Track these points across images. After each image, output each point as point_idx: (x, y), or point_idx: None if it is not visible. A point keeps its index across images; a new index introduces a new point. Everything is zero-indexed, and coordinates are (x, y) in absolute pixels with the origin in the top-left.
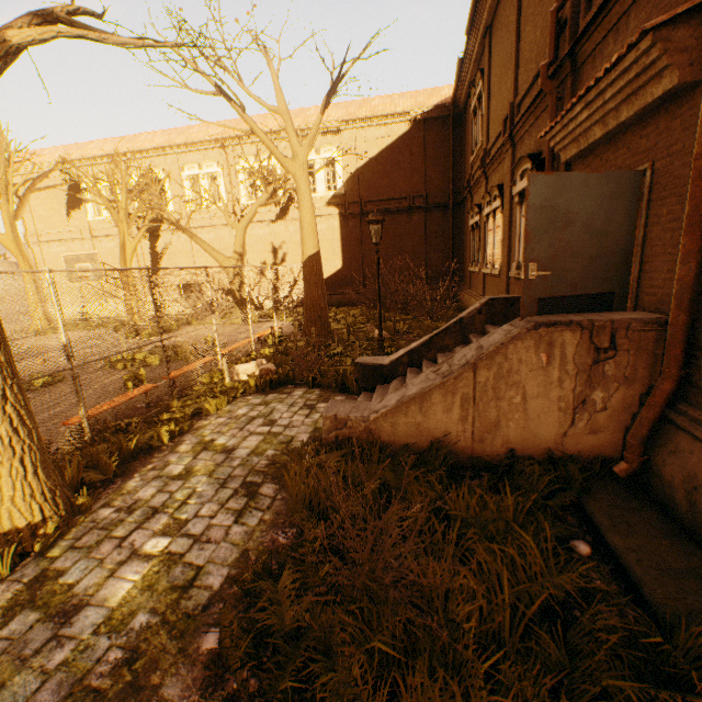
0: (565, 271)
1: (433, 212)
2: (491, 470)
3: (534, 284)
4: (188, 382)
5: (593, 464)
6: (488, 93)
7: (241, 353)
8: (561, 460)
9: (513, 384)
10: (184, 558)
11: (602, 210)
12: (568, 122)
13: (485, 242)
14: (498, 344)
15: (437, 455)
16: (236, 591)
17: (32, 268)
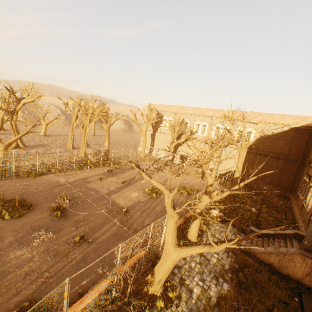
0: None
1: (289, 162)
2: (281, 275)
3: (305, 244)
4: None
5: (308, 288)
6: None
7: None
8: (300, 283)
9: (292, 262)
10: (221, 260)
11: None
12: None
13: (307, 193)
14: (291, 253)
15: (269, 266)
16: (231, 270)
17: (145, 141)
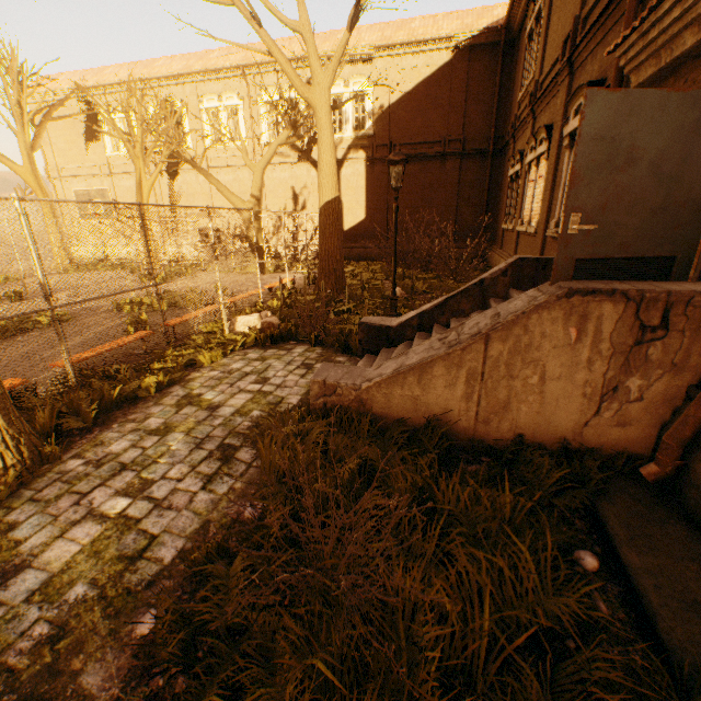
0: (616, 226)
1: (470, 159)
2: (494, 455)
3: (574, 241)
4: (190, 330)
5: (616, 460)
6: (549, 9)
7: (250, 304)
8: (577, 452)
9: (531, 361)
10: (140, 525)
11: (679, 145)
12: (650, 27)
13: (523, 196)
14: (518, 313)
15: (432, 435)
16: (187, 568)
17: (51, 203)
